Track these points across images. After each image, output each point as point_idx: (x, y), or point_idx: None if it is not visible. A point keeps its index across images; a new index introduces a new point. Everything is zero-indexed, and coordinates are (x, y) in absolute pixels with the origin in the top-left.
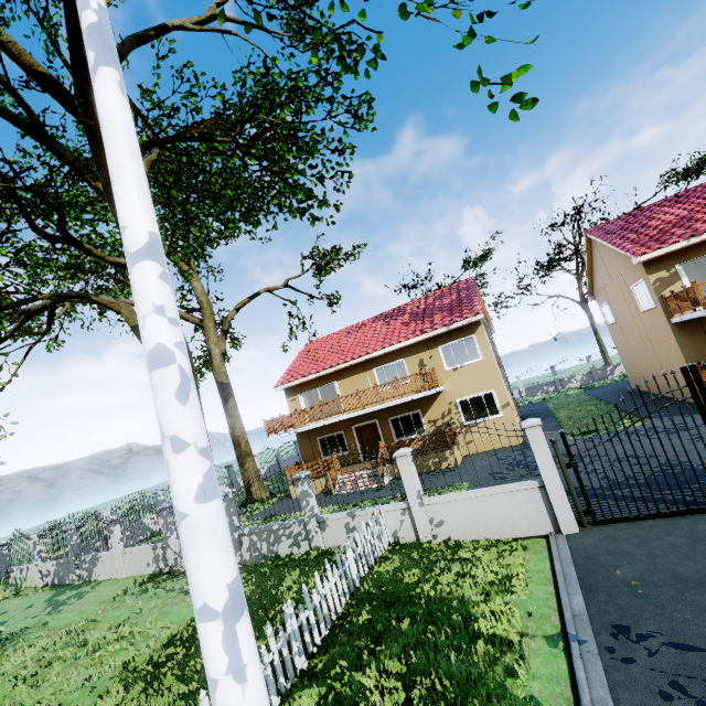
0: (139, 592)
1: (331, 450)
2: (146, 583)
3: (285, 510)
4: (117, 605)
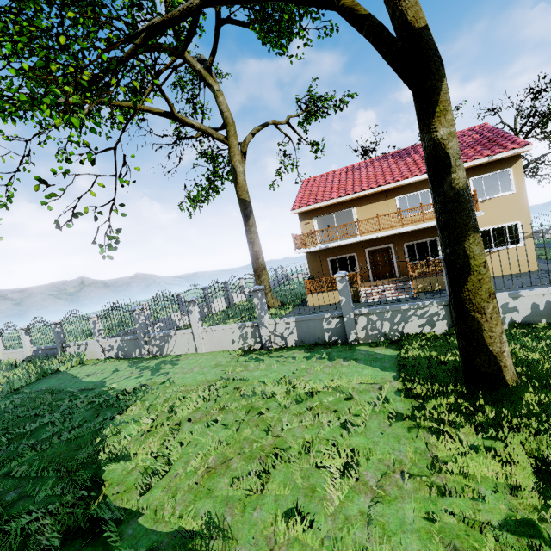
0: (253, 361)
1: (340, 270)
2: (245, 355)
3: (317, 312)
4: (244, 368)
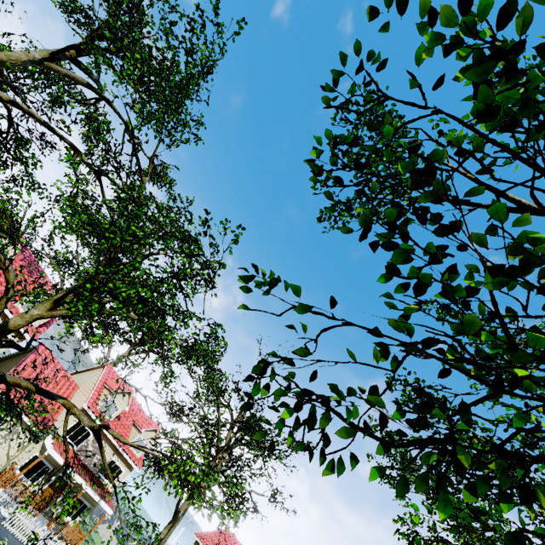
0: None
1: None
2: None
3: None
4: None
